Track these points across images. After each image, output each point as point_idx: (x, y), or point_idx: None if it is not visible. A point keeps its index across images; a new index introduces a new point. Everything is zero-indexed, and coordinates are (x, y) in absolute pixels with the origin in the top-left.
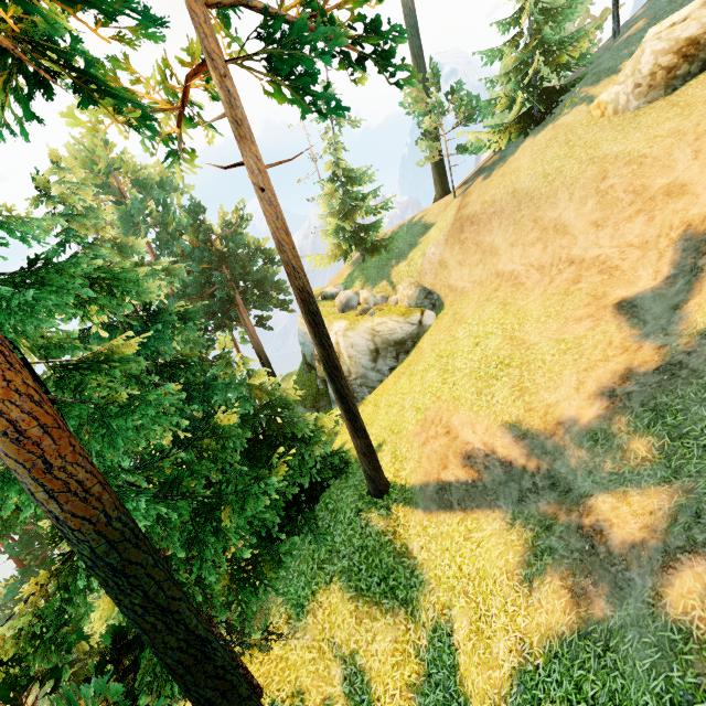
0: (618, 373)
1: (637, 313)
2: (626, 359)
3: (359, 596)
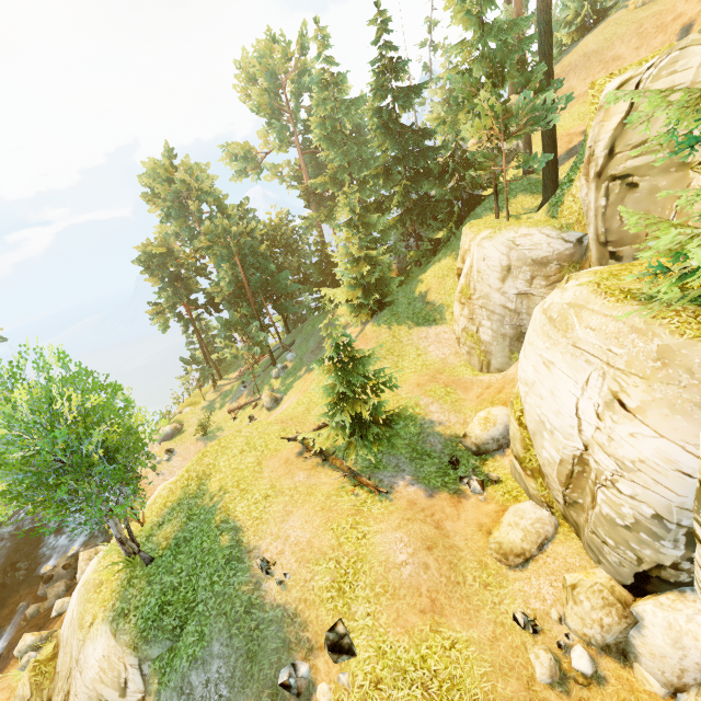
0: None
1: None
2: None
3: (533, 194)
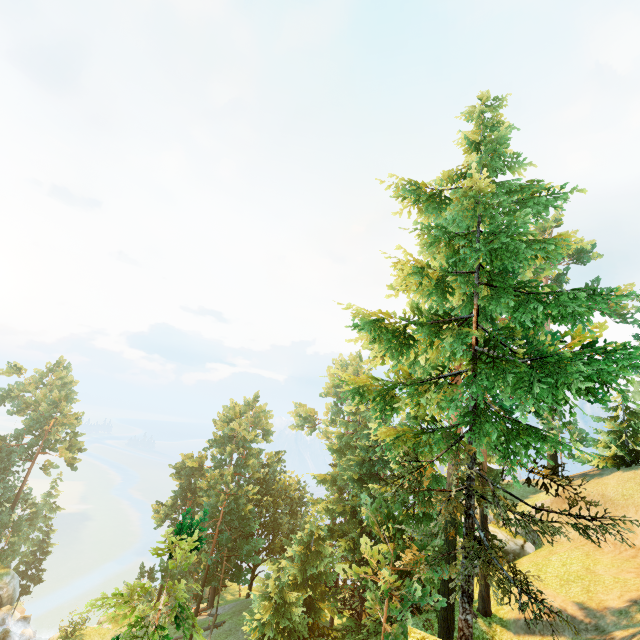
0: None
1: None
2: None
3: None
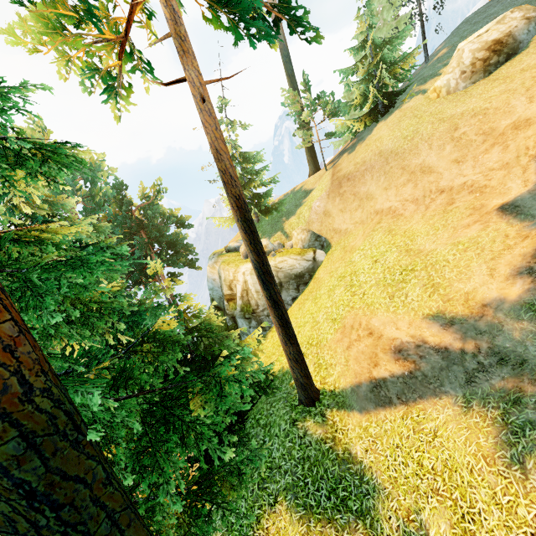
0: (528, 254)
1: (521, 211)
2: (531, 242)
3: (309, 514)
